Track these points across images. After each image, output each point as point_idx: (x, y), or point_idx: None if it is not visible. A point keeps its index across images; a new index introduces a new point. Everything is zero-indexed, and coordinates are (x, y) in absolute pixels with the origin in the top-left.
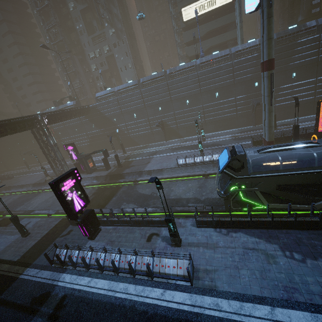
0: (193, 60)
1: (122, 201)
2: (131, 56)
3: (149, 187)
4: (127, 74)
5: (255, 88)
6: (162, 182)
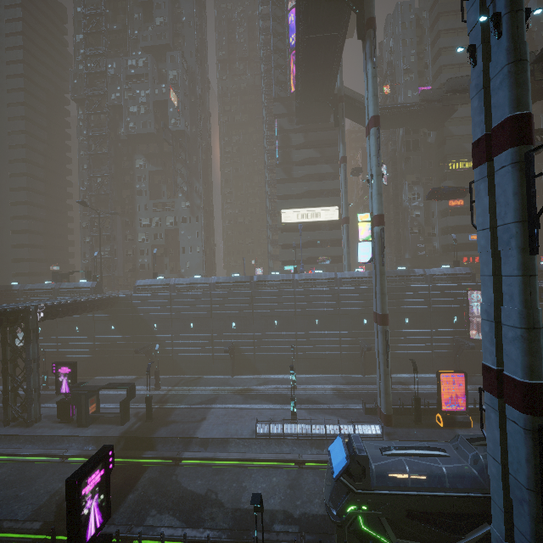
0: (288, 266)
1: (149, 506)
2: (203, 237)
3: (203, 477)
4: (190, 258)
5: (364, 325)
6: (226, 467)
